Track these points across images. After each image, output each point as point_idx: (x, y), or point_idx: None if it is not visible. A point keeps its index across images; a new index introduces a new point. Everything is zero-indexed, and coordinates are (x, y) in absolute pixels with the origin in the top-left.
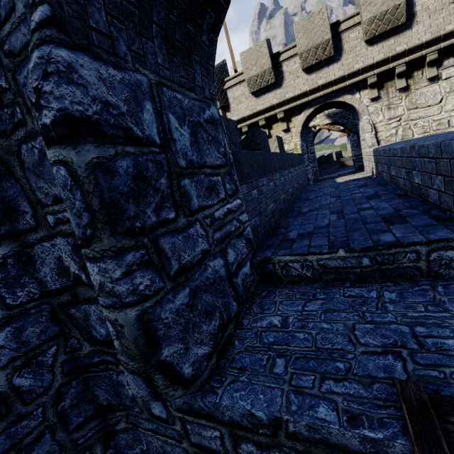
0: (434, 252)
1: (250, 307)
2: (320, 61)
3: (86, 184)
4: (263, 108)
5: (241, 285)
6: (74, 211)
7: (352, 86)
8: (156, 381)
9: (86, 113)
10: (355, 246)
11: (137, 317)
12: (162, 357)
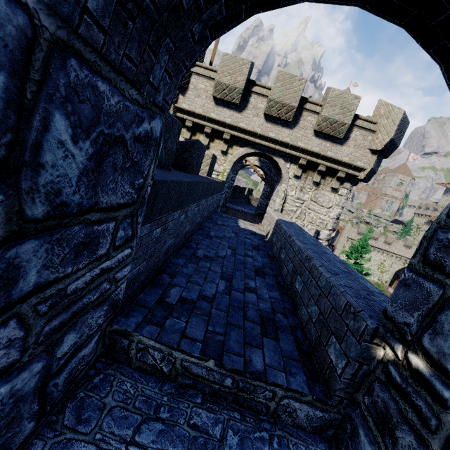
0: (287, 398)
1: (63, 407)
2: (280, 118)
3: None
4: (216, 119)
5: (63, 381)
6: None
7: (289, 155)
8: None
9: None
10: (227, 361)
11: None
12: None
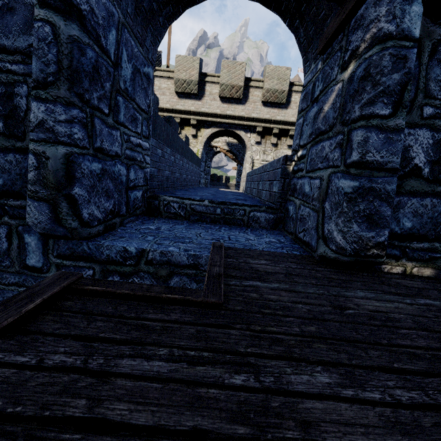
0: (252, 212)
1: (134, 221)
2: (232, 97)
3: (64, 47)
4: (181, 109)
5: (132, 201)
6: (43, 60)
7: (247, 127)
8: (61, 208)
9: (80, 6)
10: (215, 200)
11: (65, 155)
12: (72, 192)
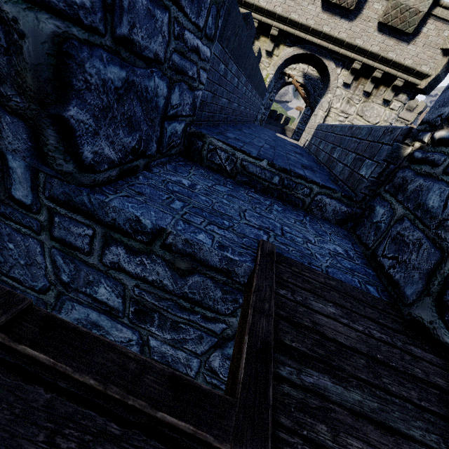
0: (320, 195)
1: (164, 164)
2: (340, 5)
3: None
4: (265, 7)
5: (168, 136)
6: None
7: (342, 57)
8: (46, 137)
9: None
10: (277, 164)
11: (54, 36)
12: (65, 114)
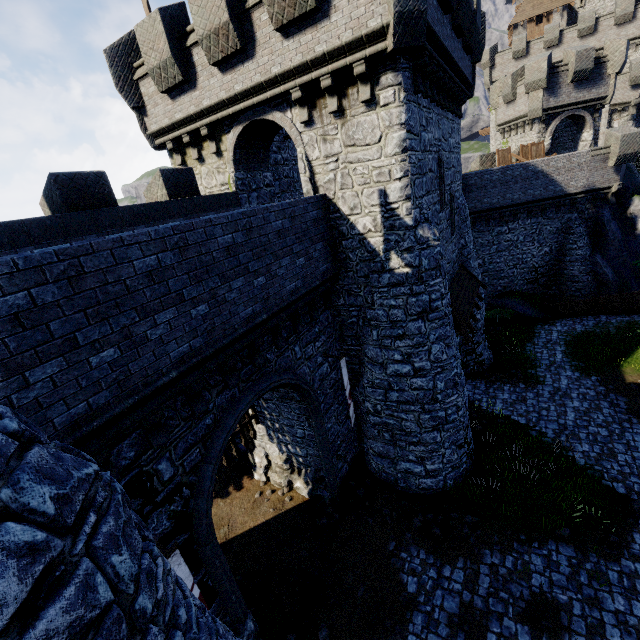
0: None
1: None
2: (228, 55)
3: None
4: (181, 118)
5: None
6: None
7: (282, 98)
8: None
9: None
10: None
11: None
12: None
